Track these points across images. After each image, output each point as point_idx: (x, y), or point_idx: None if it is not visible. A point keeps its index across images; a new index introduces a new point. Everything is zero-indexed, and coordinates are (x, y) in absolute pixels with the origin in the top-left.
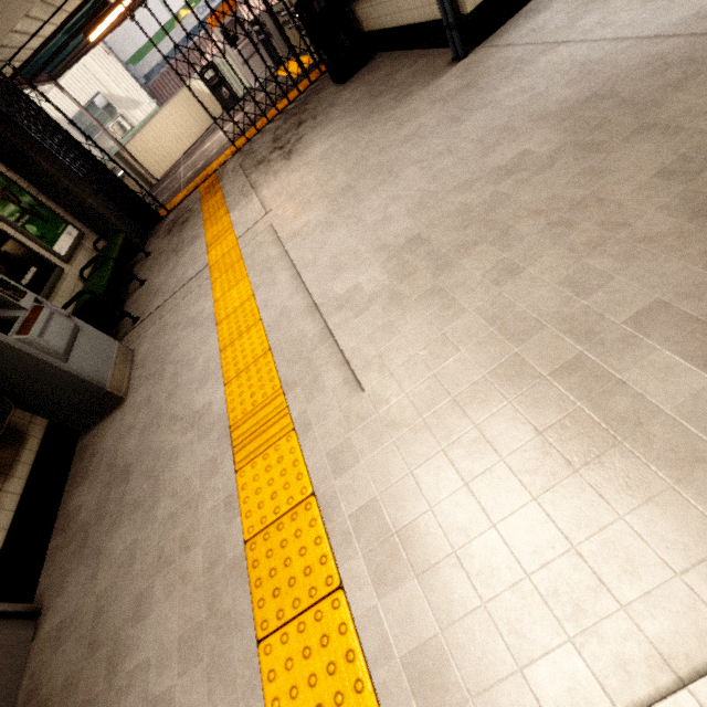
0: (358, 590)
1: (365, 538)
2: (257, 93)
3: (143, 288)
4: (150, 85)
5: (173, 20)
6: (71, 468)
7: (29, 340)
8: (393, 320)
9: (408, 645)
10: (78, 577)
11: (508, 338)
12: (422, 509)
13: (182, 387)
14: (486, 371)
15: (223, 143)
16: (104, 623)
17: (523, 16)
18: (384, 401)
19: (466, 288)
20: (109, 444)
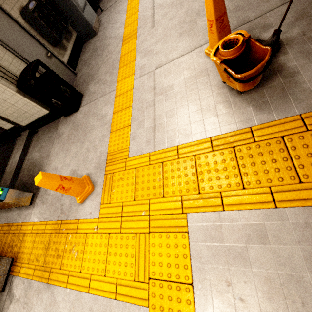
0: (137, 60)
1: (142, 53)
2: None
3: None
4: None
5: None
6: (82, 51)
7: (74, 0)
8: (168, 11)
9: (141, 65)
10: (85, 68)
11: (186, 15)
12: (153, 47)
13: (113, 30)
14: (178, 22)
15: None
16: (90, 73)
17: None
18: (157, 30)
19: (187, 2)
20: (92, 44)
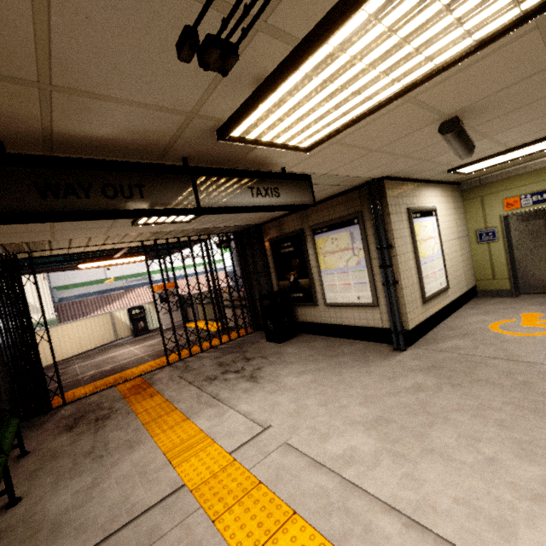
0: None
1: None
2: (170, 332)
3: (13, 514)
4: (60, 304)
5: (107, 280)
6: None
7: None
8: None
9: None
10: None
11: None
12: None
13: None
14: None
15: (140, 355)
16: None
17: (429, 339)
18: None
19: None
20: None
